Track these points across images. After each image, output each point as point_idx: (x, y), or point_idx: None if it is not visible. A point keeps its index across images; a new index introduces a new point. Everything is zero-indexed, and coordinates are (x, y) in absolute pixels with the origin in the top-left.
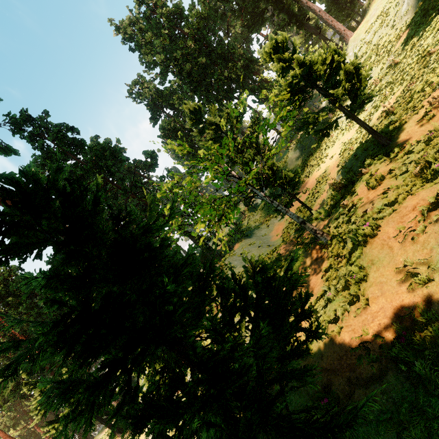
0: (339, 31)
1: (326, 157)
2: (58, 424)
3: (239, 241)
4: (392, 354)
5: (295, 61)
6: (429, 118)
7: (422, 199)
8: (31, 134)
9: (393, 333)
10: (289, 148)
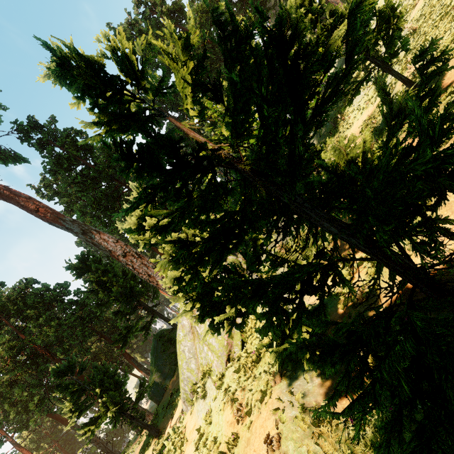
0: None
1: (345, 139)
2: (94, 426)
3: None
4: None
5: (325, 10)
6: None
7: None
8: (40, 141)
9: None
10: None
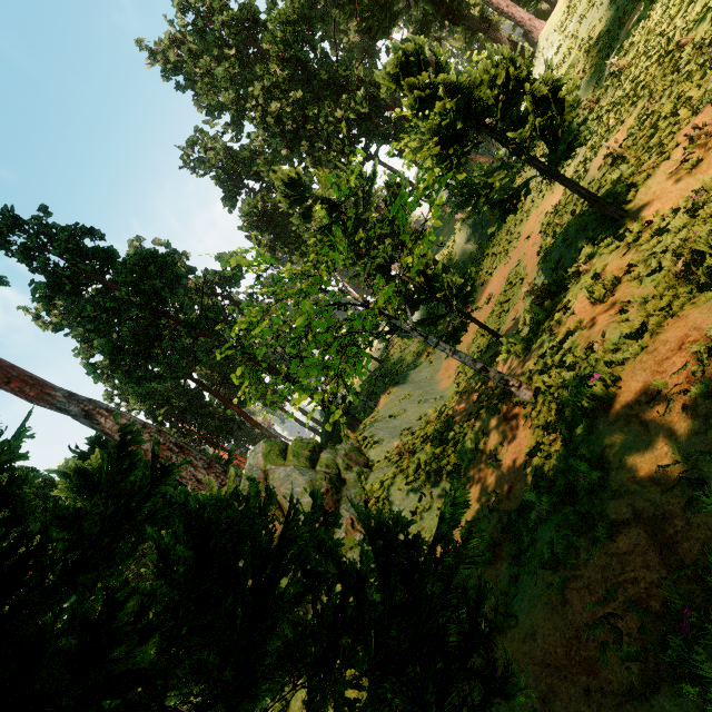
0: (521, 21)
1: (518, 239)
2: None
3: (385, 392)
4: (666, 660)
5: (441, 86)
6: (692, 165)
7: (696, 328)
8: (24, 247)
9: (663, 602)
10: (455, 227)
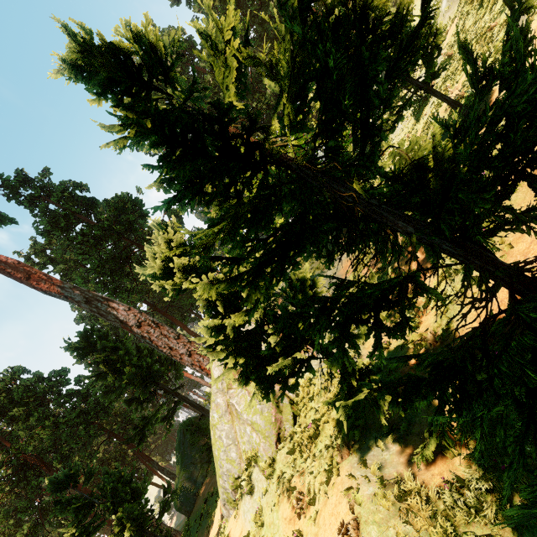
0: None
1: None
2: None
3: None
4: None
5: None
6: None
7: None
8: (30, 197)
9: None
10: None
